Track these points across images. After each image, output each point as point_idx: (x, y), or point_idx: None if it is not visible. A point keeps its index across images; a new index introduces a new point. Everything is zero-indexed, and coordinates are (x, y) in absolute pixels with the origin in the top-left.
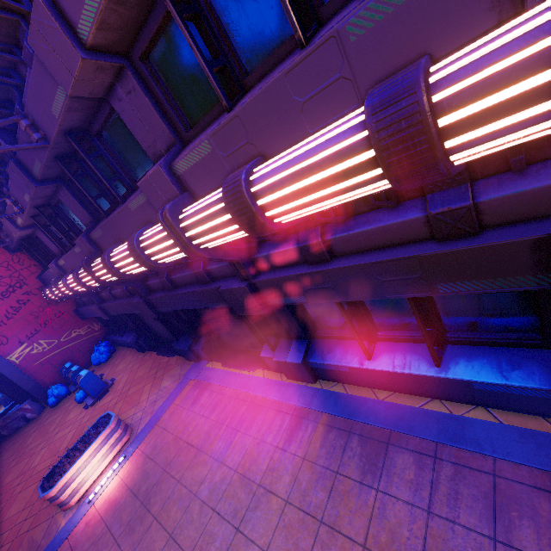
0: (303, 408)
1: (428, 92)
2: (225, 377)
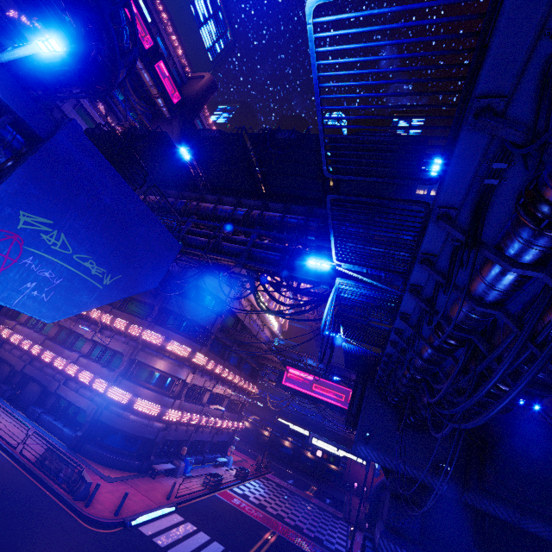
0: (25, 421)
1: (97, 379)
2: (8, 405)
